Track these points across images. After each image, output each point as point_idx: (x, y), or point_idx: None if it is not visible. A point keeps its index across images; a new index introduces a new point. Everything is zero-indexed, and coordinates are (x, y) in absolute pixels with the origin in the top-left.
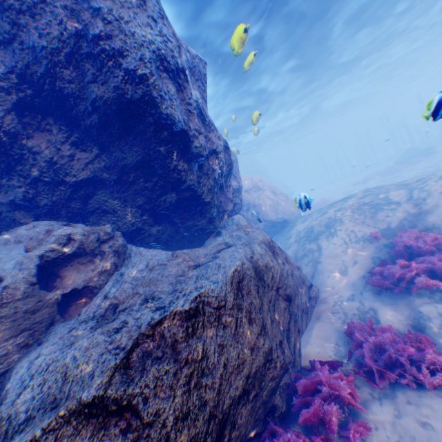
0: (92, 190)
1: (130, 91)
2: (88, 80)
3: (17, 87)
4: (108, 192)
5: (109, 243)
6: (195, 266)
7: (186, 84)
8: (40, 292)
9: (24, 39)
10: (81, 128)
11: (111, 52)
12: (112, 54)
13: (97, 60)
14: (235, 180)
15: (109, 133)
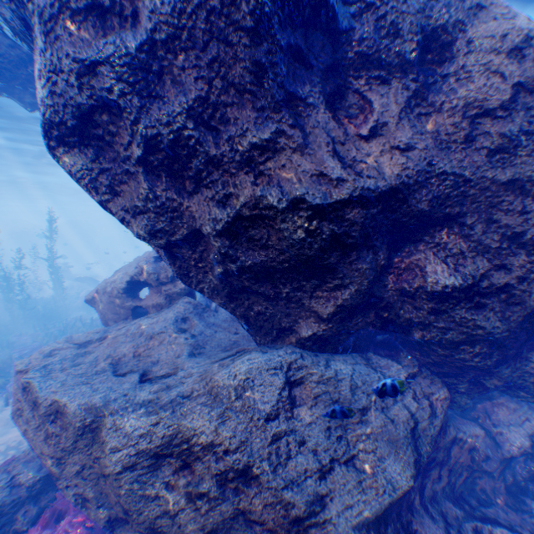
0: None
1: None
2: None
3: None
4: None
5: (165, 285)
6: (117, 362)
7: (119, 123)
8: (124, 297)
9: None
10: None
11: None
12: None
13: None
14: (518, 256)
15: None
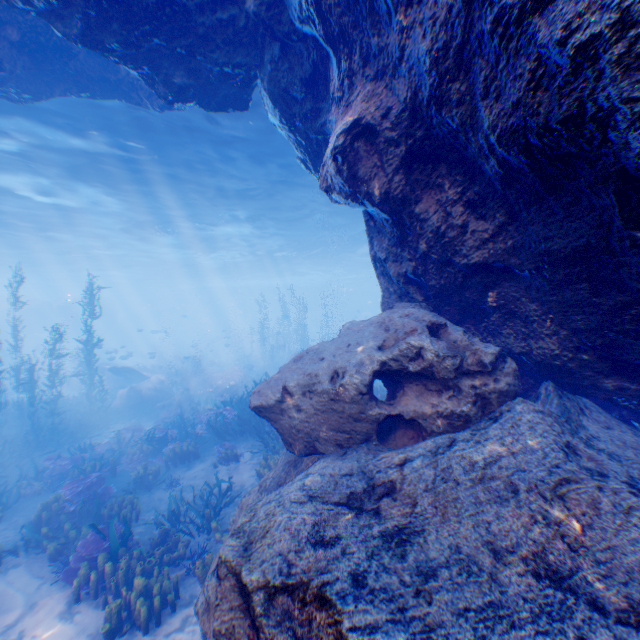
0: (492, 279)
1: (542, 105)
2: (478, 94)
3: (406, 132)
4: (519, 285)
5: (473, 379)
6: (547, 571)
7: None
8: (365, 402)
9: (410, 52)
10: (484, 176)
11: (516, 9)
12: (518, 12)
13: (489, 45)
14: None
15: (519, 189)
